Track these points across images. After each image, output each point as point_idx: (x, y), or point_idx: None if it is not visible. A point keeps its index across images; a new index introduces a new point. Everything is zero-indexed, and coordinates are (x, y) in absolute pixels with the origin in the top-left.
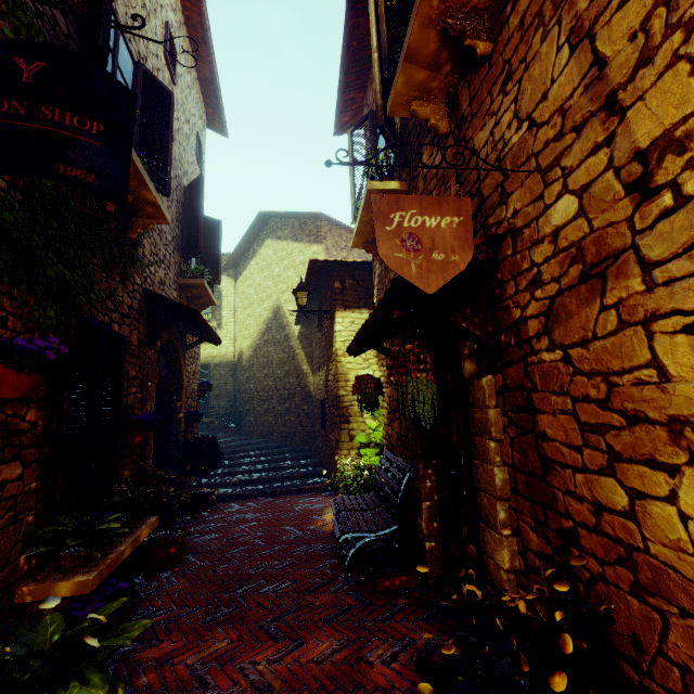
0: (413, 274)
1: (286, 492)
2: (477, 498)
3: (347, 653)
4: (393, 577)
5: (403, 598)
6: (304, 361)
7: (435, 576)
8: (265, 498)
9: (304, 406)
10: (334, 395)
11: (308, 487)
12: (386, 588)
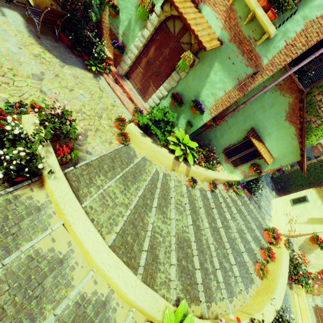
0: (313, 153)
1: None
2: None
3: None
4: None
5: None
6: None
7: None
8: None
9: None
10: None
11: None
12: None
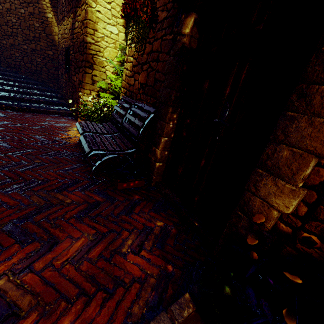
0: None
1: (34, 111)
2: (267, 148)
3: (102, 247)
4: (129, 182)
5: (137, 195)
6: (48, 9)
7: (157, 181)
8: (13, 111)
9: (48, 51)
10: (81, 41)
11: (53, 111)
12: (124, 188)
